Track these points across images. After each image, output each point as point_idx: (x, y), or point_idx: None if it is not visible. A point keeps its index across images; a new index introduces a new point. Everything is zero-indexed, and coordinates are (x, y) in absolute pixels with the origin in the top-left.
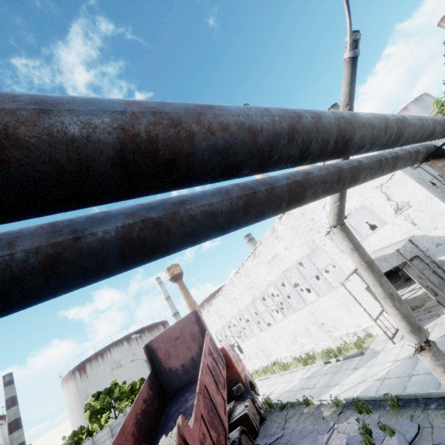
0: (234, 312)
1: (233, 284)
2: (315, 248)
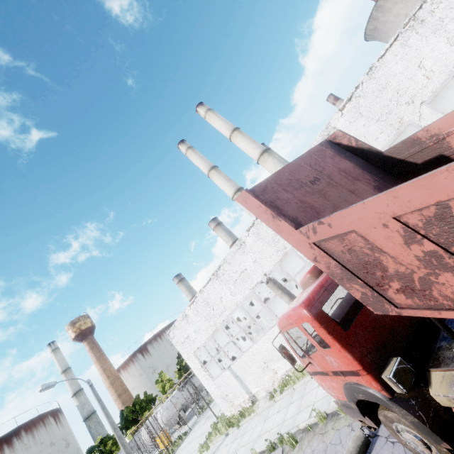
0: (241, 296)
1: (244, 248)
2: (402, 130)
